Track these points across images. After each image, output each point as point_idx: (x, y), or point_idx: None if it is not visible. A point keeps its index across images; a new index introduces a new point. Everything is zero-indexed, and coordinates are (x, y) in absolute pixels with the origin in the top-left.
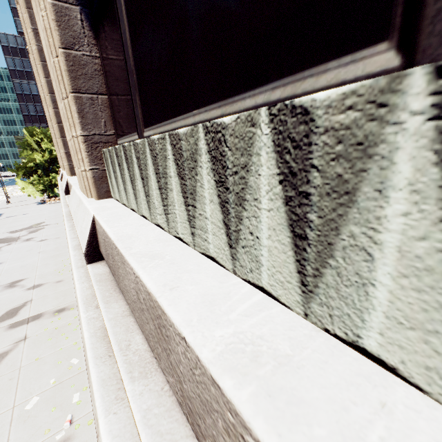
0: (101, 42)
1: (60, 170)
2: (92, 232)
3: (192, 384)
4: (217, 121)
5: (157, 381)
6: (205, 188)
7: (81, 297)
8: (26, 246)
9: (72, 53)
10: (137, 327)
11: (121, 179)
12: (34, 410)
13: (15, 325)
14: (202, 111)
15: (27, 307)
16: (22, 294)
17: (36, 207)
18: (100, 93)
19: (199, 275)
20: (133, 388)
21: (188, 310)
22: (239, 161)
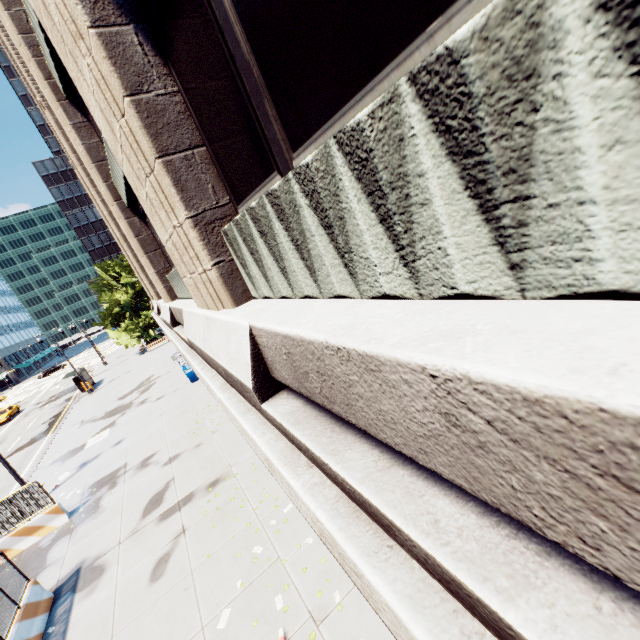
0: (176, 63)
1: (152, 303)
2: (254, 352)
3: None
4: None
5: (569, 592)
6: (579, 123)
7: (275, 455)
8: (143, 410)
9: (143, 99)
10: (423, 485)
11: (272, 256)
12: (230, 629)
13: (166, 516)
14: (456, 9)
15: (172, 489)
16: (160, 473)
17: (137, 360)
18: (194, 146)
19: (634, 329)
20: (524, 616)
21: None
22: None
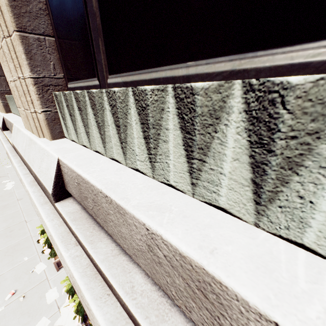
0: None
1: None
2: None
3: None
4: None
5: None
6: None
7: None
8: None
9: None
10: None
11: None
12: None
13: None
14: None
15: None
16: None
17: None
18: None
19: None
20: None
21: None
22: None
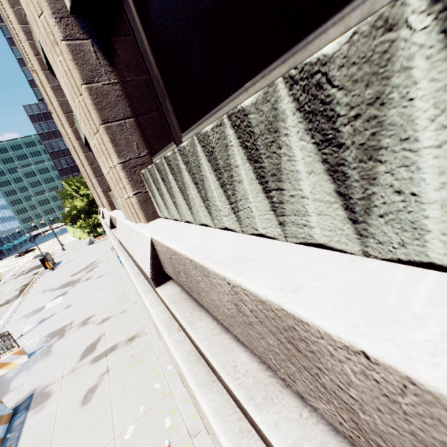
0: (117, 66)
1: (99, 210)
2: (153, 254)
3: (388, 415)
4: (311, 60)
5: (290, 406)
6: (297, 159)
7: (160, 322)
8: (87, 285)
9: (94, 86)
10: (235, 344)
11: (168, 194)
12: (133, 439)
13: (96, 359)
14: (257, 80)
15: (103, 341)
16: (95, 329)
17: (87, 248)
18: (126, 117)
19: (317, 267)
20: (264, 419)
21: (339, 313)
22: (361, 97)
